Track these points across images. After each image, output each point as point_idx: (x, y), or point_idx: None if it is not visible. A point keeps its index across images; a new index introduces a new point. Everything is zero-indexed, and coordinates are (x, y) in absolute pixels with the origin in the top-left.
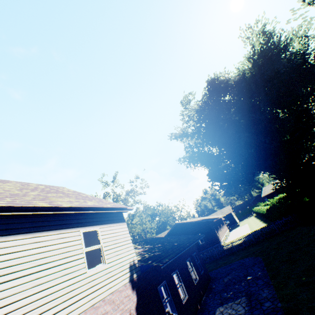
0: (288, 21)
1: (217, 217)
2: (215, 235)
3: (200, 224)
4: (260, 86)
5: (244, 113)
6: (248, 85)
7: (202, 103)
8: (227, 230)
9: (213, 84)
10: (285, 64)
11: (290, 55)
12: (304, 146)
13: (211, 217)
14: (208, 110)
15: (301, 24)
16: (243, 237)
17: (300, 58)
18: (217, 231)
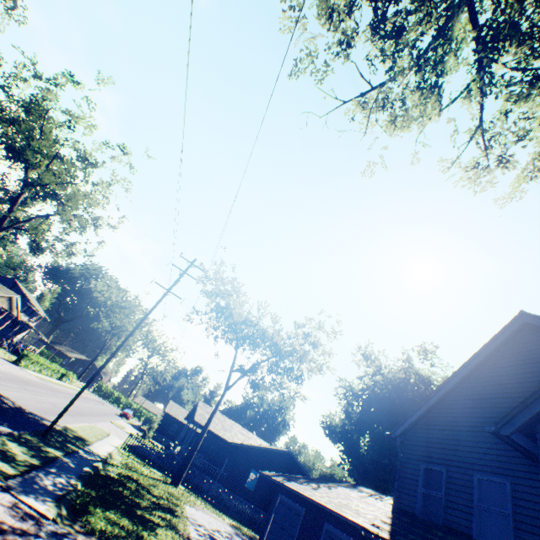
0: None
1: None
2: None
3: None
4: None
5: None
6: None
7: None
8: None
9: None
10: None
11: None
12: None
13: None
14: None
15: None
16: None
17: None
18: None
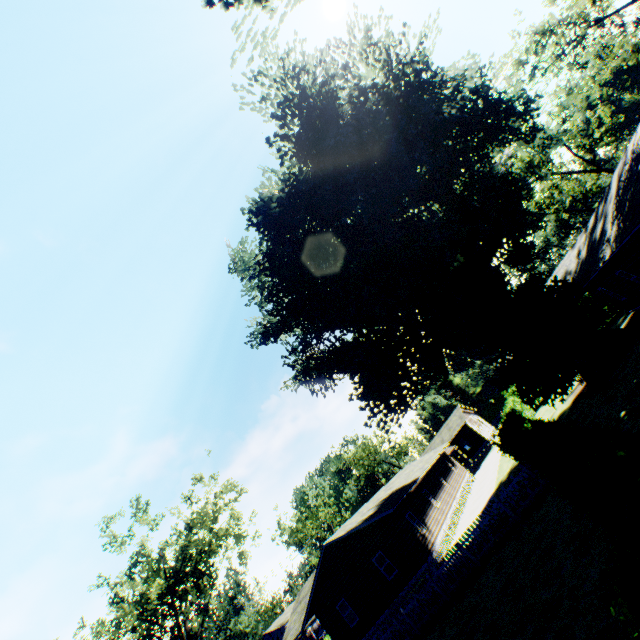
0: (233, 59)
1: (416, 477)
2: (414, 540)
3: (372, 528)
4: (331, 190)
5: (350, 248)
6: (310, 197)
7: (259, 260)
8: (464, 479)
9: (264, 211)
10: (354, 123)
11: (349, 104)
12: (517, 249)
13: (406, 482)
14: (272, 272)
15: (252, 56)
16: (449, 557)
17: (362, 106)
18: (424, 518)
